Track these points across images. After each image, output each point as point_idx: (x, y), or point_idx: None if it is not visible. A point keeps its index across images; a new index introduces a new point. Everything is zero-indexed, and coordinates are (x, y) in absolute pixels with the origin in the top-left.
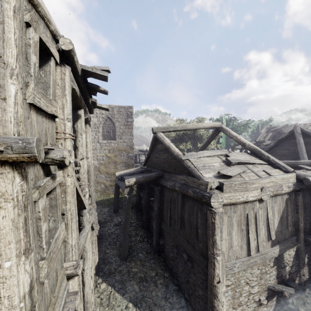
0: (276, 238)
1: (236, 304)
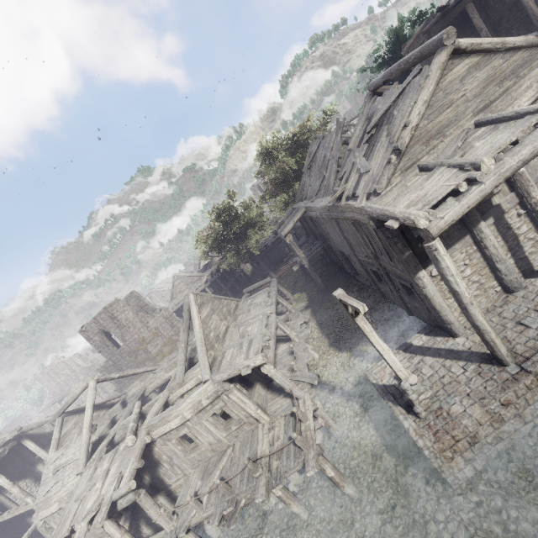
0: None
1: None
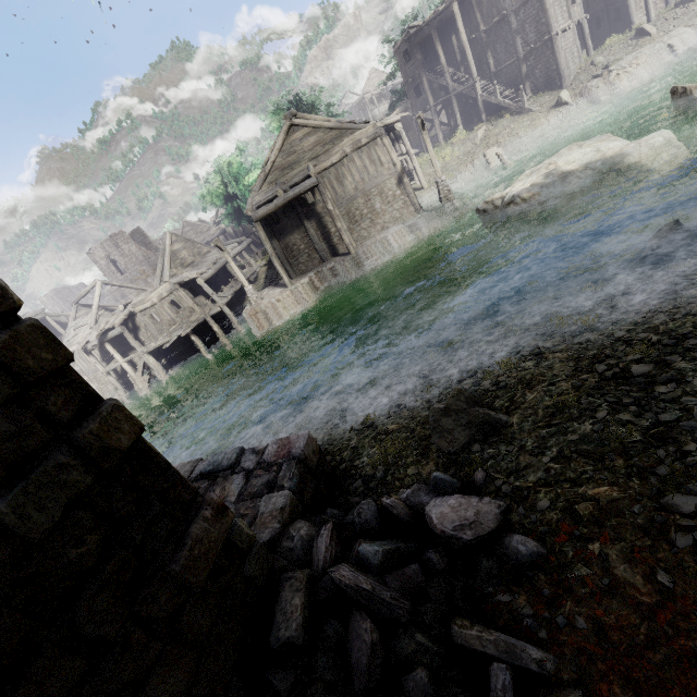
0: (104, 359)
1: (102, 384)
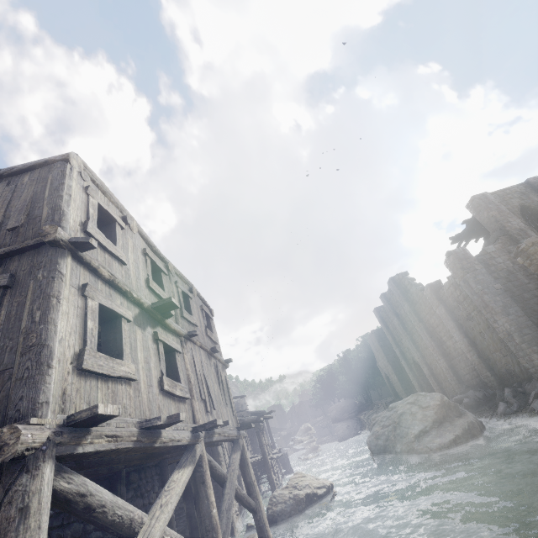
0: None
1: None
